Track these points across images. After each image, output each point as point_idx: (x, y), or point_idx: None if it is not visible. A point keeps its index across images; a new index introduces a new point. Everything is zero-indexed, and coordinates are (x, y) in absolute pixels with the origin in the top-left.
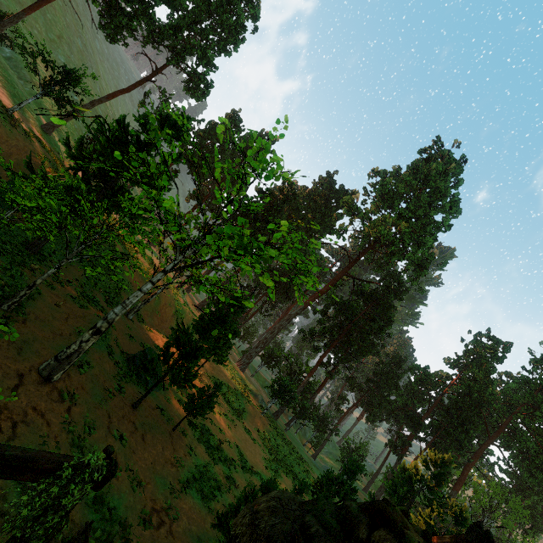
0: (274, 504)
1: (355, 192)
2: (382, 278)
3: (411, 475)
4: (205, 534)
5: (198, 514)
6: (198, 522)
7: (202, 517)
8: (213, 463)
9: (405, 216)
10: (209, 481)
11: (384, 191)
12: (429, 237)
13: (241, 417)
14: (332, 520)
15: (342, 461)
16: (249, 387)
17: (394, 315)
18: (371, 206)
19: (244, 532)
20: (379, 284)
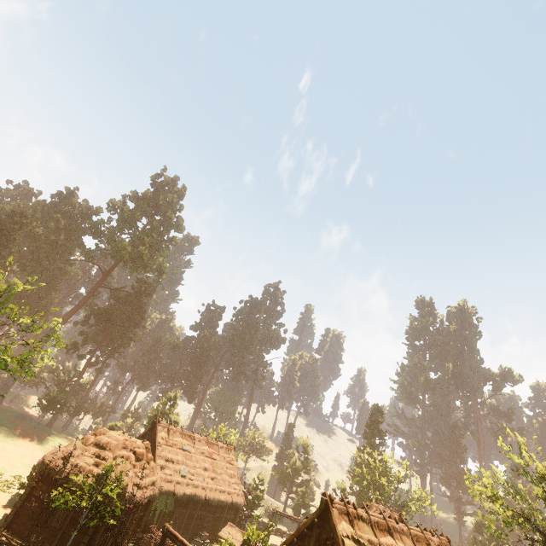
0: (53, 452)
1: (99, 209)
2: (133, 285)
3: (156, 412)
4: (12, 500)
5: (2, 497)
6: (5, 498)
7: (6, 496)
8: (0, 475)
9: (142, 239)
10: (2, 483)
11: (124, 217)
12: (163, 252)
13: (12, 441)
14: (79, 444)
15: (120, 428)
16: (13, 414)
17: (146, 311)
18: (115, 227)
19: (41, 467)
20: (130, 293)
